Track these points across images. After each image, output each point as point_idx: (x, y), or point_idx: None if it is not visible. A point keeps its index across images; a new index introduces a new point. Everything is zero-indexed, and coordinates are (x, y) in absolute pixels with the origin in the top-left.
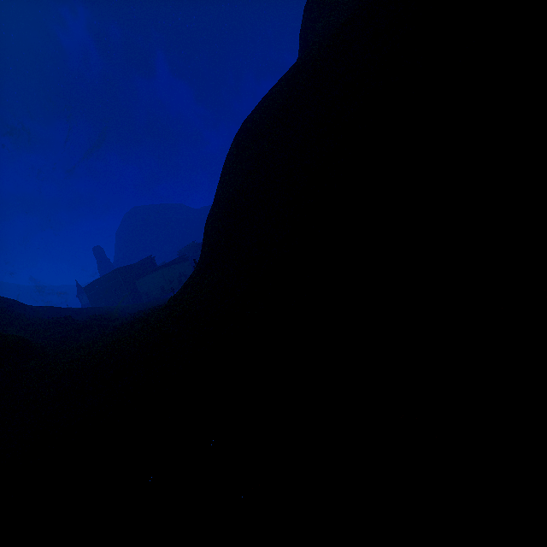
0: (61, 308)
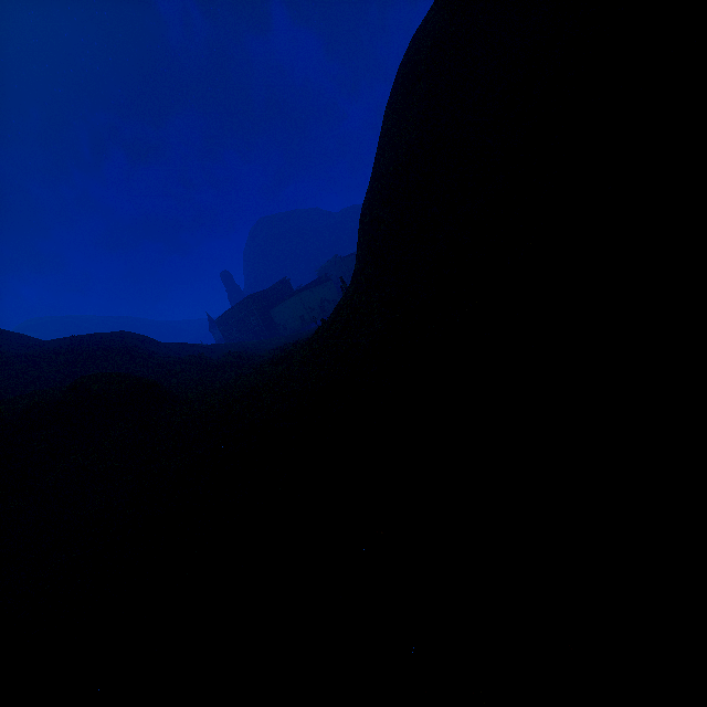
0: (194, 345)
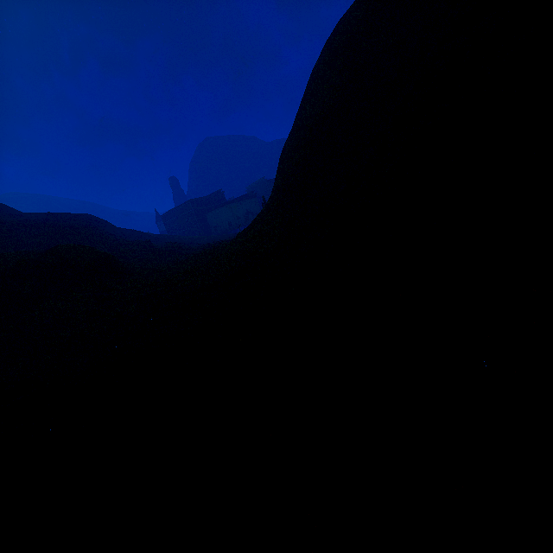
0: (142, 233)
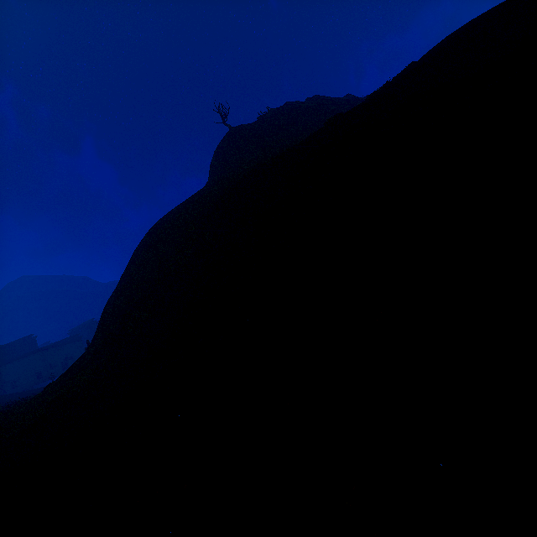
0: None
